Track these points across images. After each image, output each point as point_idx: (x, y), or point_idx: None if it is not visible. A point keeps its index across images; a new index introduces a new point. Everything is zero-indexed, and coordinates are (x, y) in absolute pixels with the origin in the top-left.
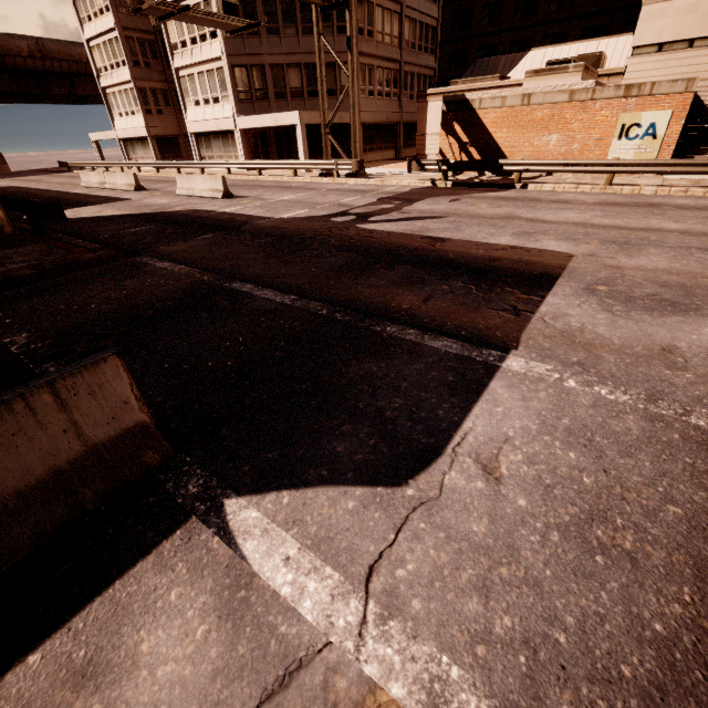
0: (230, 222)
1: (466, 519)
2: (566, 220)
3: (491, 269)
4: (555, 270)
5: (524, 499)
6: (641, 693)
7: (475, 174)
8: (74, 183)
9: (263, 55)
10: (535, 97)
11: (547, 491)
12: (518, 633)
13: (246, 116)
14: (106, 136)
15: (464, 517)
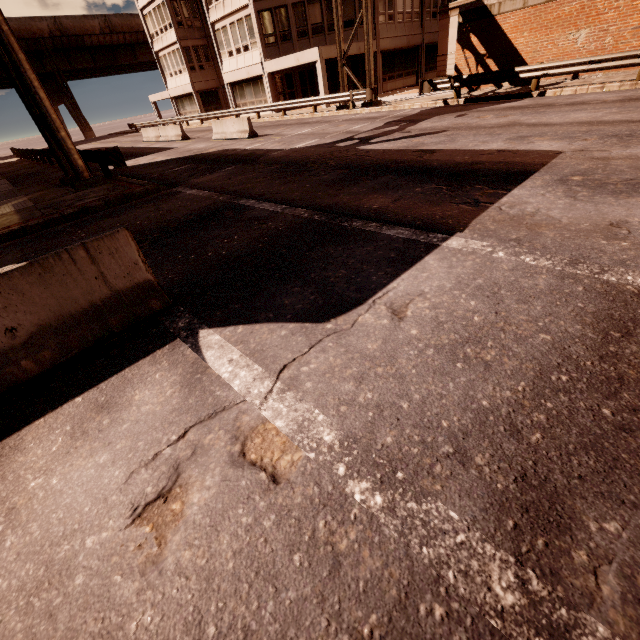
0: (250, 156)
1: (365, 341)
2: (572, 121)
3: (469, 171)
4: (535, 167)
5: (417, 330)
6: (449, 434)
7: (492, 88)
8: (139, 140)
9: None
10: None
11: (438, 325)
12: (374, 401)
13: (272, 60)
14: (162, 97)
15: (363, 340)
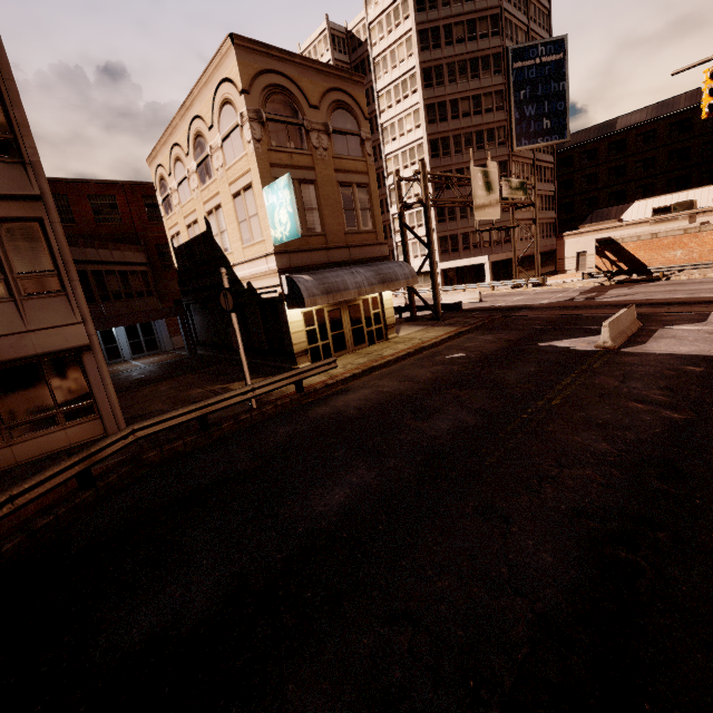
0: (519, 307)
1: None
2: (708, 288)
3: (685, 302)
4: None
5: None
6: None
7: (624, 277)
8: None
9: (457, 229)
10: (660, 234)
11: None
12: None
13: (446, 262)
14: None
15: None
